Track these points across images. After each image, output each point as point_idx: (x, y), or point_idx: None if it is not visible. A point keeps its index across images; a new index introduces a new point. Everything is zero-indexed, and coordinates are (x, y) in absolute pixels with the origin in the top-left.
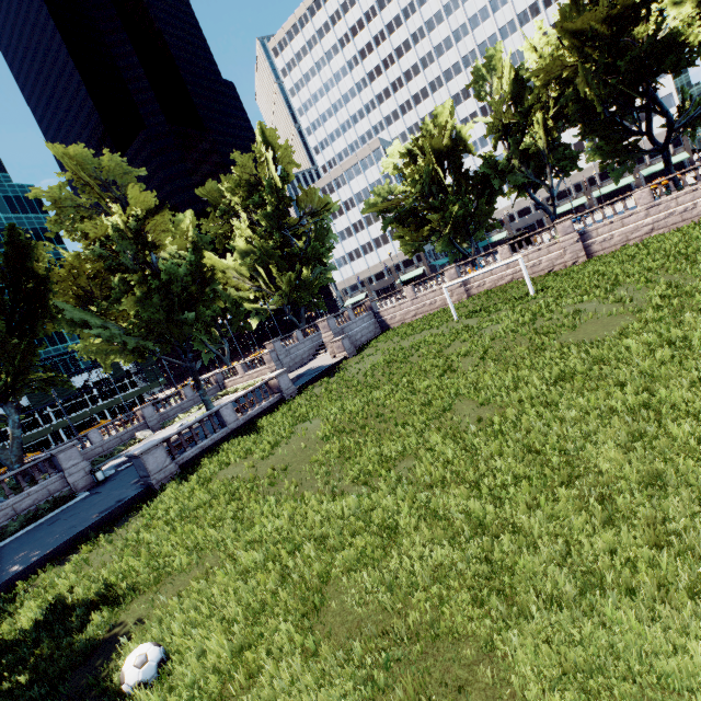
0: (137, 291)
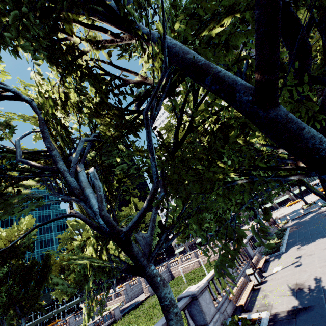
0: (76, 270)
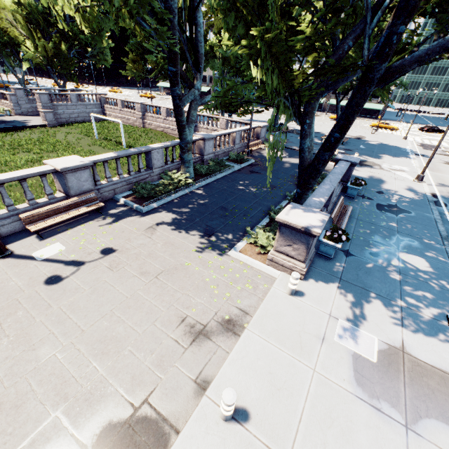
0: None
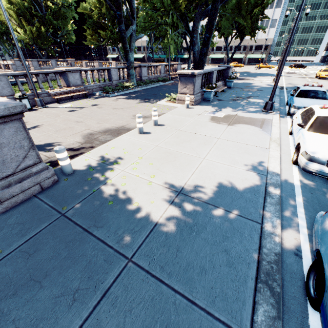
0: None
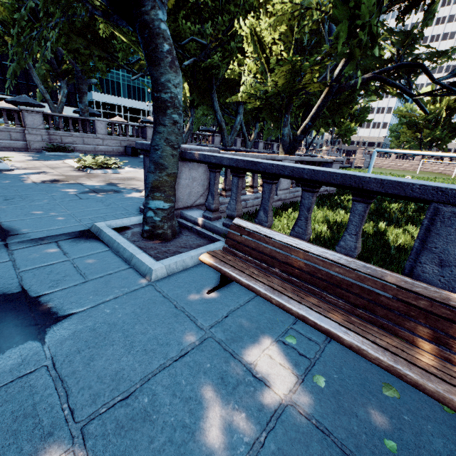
0: None
